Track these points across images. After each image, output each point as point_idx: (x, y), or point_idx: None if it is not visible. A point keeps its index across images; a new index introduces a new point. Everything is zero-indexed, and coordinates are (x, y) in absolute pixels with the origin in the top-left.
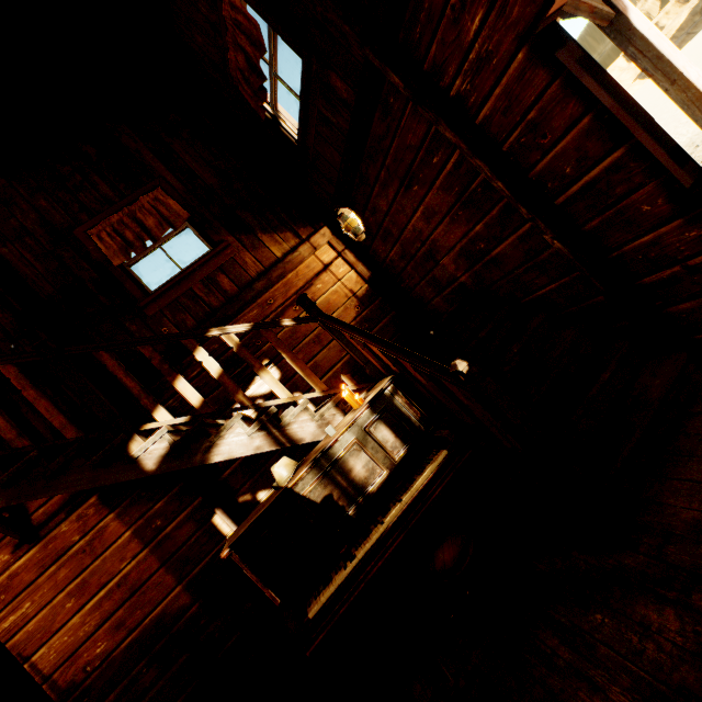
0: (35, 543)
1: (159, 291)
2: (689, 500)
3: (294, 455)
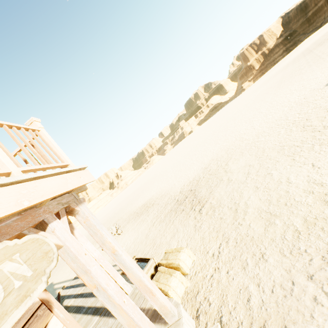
0: None
1: None
2: None
3: None
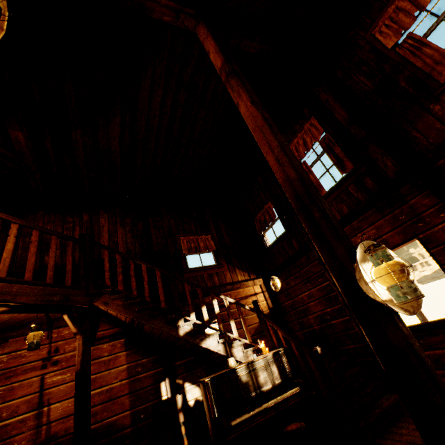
0: (91, 345)
1: (193, 269)
2: (391, 444)
3: (209, 373)
